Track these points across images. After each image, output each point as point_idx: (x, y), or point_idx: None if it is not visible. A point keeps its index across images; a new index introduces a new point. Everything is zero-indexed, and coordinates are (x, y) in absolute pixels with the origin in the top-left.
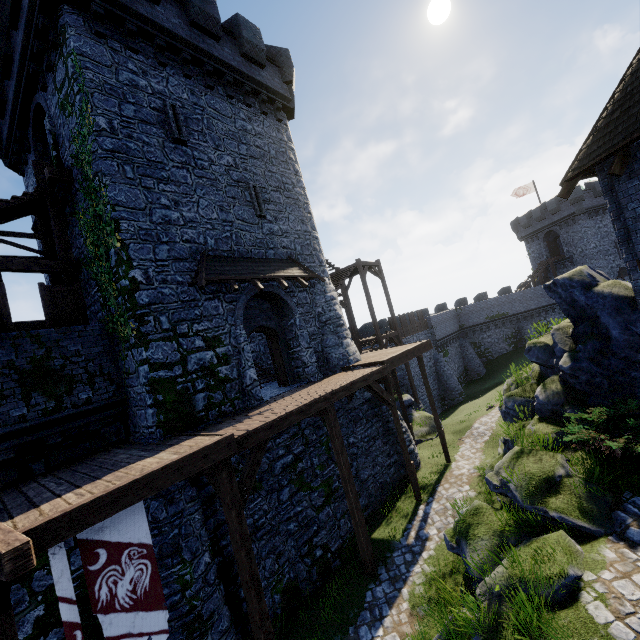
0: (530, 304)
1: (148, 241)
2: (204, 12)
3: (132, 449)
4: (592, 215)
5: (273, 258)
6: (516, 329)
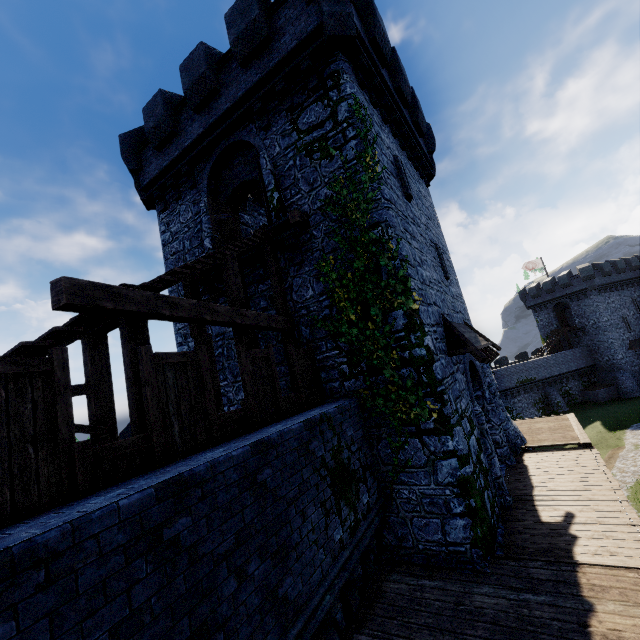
0: (553, 370)
1: (423, 302)
2: (405, 81)
3: (466, 583)
4: (601, 292)
5: (460, 323)
6: (543, 394)
